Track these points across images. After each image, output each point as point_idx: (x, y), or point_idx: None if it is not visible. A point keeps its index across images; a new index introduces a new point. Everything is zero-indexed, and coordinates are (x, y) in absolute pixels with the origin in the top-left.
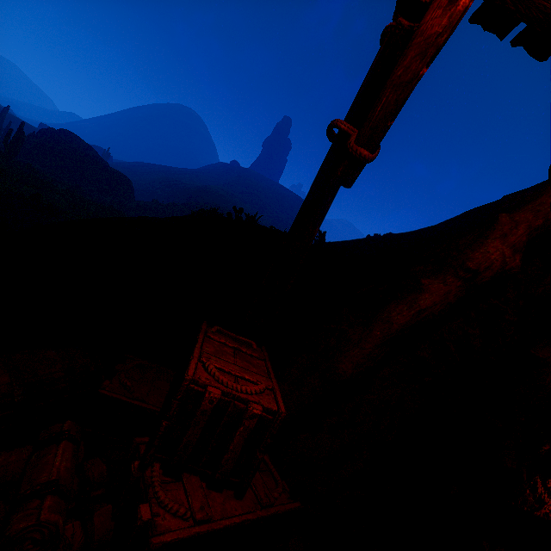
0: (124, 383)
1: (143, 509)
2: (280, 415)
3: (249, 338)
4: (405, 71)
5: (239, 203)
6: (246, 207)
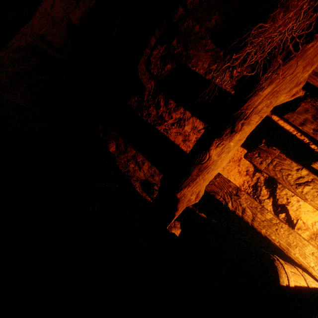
0: None
1: None
2: None
3: None
4: None
5: None
6: None
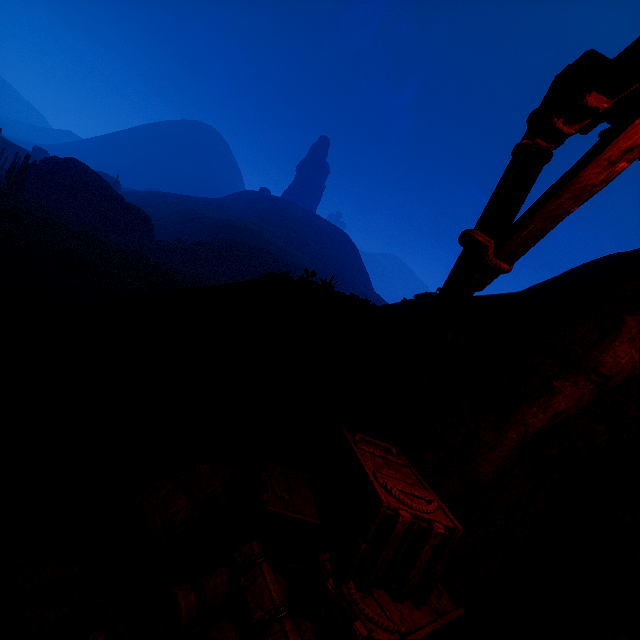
0: (282, 497)
1: (358, 625)
2: (458, 532)
3: (380, 440)
4: (557, 208)
5: (273, 239)
6: (281, 243)
